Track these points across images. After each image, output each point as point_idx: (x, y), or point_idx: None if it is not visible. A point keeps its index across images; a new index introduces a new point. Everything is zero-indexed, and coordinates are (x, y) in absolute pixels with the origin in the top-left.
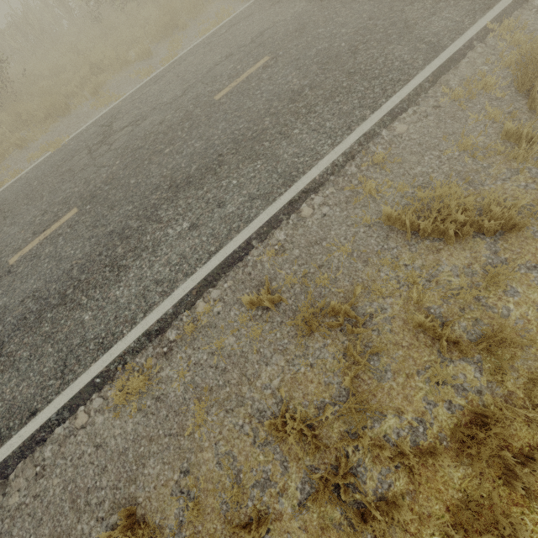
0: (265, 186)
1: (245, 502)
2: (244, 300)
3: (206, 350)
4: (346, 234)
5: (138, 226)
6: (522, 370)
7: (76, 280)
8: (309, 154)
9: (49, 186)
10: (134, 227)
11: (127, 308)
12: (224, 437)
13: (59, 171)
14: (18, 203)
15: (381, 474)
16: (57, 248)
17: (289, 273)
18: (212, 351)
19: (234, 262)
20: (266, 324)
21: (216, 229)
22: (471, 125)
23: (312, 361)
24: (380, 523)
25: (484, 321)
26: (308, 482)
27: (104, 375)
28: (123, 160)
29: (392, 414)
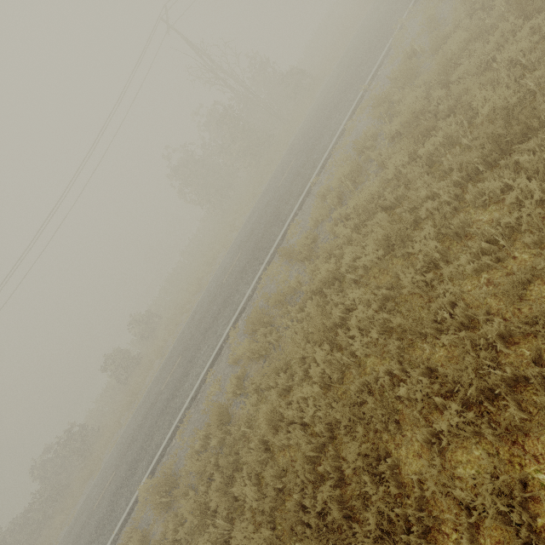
0: None
1: None
2: None
3: None
4: None
5: None
6: None
7: None
8: None
9: None
10: None
11: None
12: None
13: None
14: None
15: None
16: None
17: None
18: None
19: None
20: None
21: None
22: None
23: None
24: None
25: None
26: None
27: None
28: None
29: None
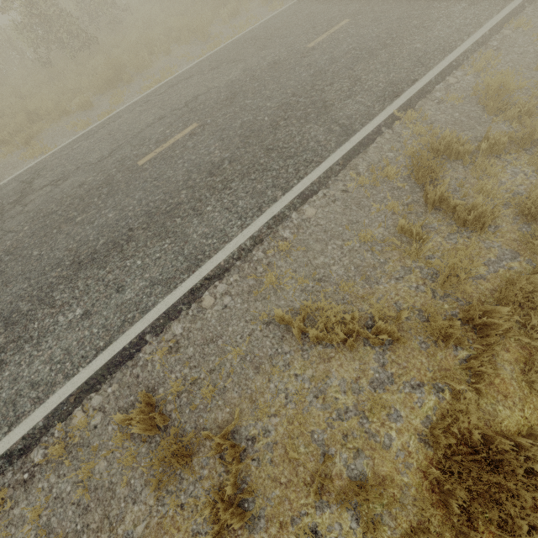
0: (168, 269)
1: None
2: (117, 419)
3: (72, 478)
4: (243, 332)
5: (28, 310)
6: (400, 518)
7: None
8: (218, 235)
9: None
10: (23, 310)
11: None
12: None
13: None
14: None
15: None
16: None
17: (179, 378)
18: (78, 481)
19: (124, 361)
20: (143, 445)
21: (110, 318)
22: (373, 214)
23: (184, 499)
24: None
25: (366, 453)
26: None
27: None
28: (33, 225)
29: None
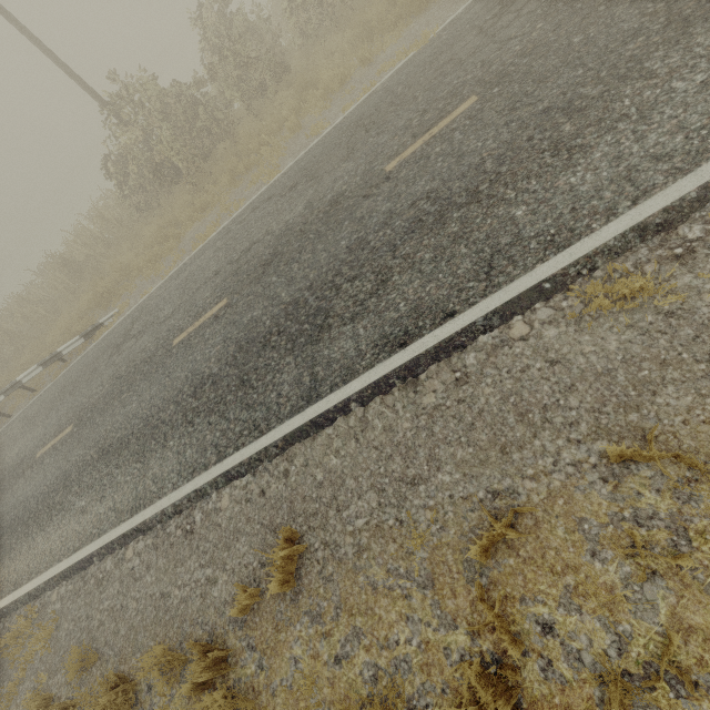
0: None
1: None
2: None
3: None
4: None
5: (600, 92)
6: None
7: (493, 173)
8: None
9: (422, 85)
10: (591, 95)
11: (594, 196)
12: None
13: (433, 67)
14: (380, 113)
15: None
16: (453, 144)
17: None
18: None
19: None
20: None
21: None
22: None
23: None
24: None
25: None
26: None
27: (557, 280)
28: (551, 19)
29: None
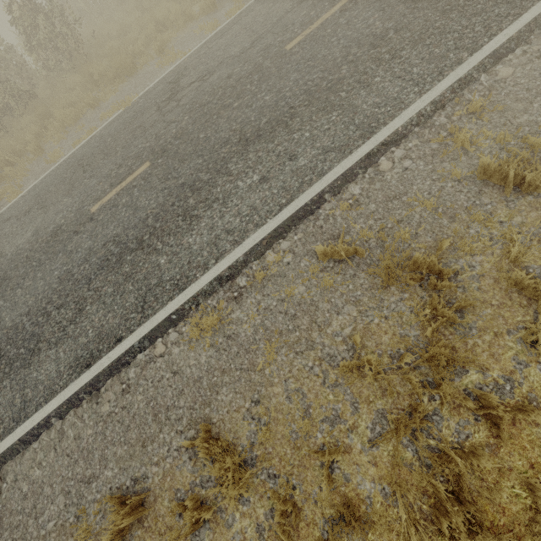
0: (340, 138)
1: (315, 433)
2: (317, 250)
3: (275, 297)
4: (431, 189)
5: (208, 179)
6: None
7: (152, 227)
8: (392, 103)
9: (122, 142)
10: (204, 179)
11: (199, 254)
12: (294, 376)
13: (130, 128)
14: (94, 158)
15: (458, 425)
16: (133, 198)
17: (364, 227)
18: (281, 298)
19: (305, 215)
20: (337, 276)
21: (287, 181)
22: None
23: (387, 313)
24: (458, 466)
25: None
26: (379, 424)
27: (179, 313)
28: (192, 115)
29: (475, 369)
